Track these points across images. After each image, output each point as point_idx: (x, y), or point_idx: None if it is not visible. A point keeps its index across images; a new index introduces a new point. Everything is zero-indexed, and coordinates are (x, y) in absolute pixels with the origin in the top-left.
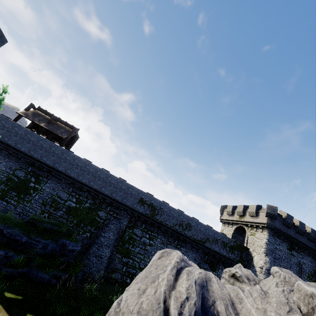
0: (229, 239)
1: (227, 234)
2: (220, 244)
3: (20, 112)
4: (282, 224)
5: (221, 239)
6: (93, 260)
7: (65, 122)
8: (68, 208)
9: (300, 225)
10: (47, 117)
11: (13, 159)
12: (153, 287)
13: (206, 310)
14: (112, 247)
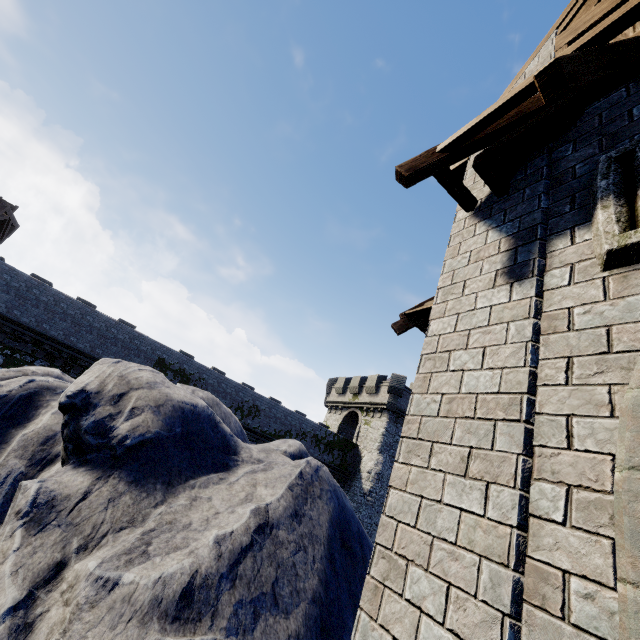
0: (326, 432)
1: (332, 427)
2: (310, 439)
3: None
4: None
5: (313, 431)
6: None
7: None
8: None
9: None
10: None
11: None
12: None
13: (32, 402)
14: None
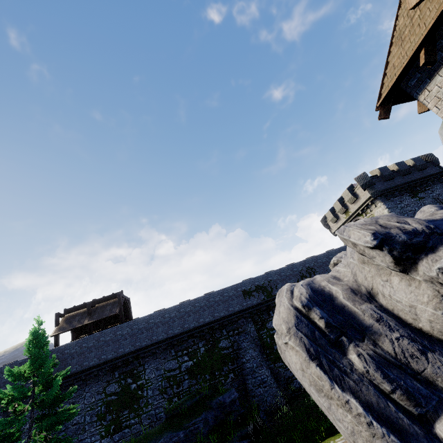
0: None
1: None
2: None
3: (54, 332)
4: (384, 182)
5: None
6: (260, 392)
7: (103, 297)
8: (188, 372)
9: (399, 166)
10: (82, 311)
11: (92, 382)
12: (281, 306)
13: (316, 291)
14: (265, 362)
